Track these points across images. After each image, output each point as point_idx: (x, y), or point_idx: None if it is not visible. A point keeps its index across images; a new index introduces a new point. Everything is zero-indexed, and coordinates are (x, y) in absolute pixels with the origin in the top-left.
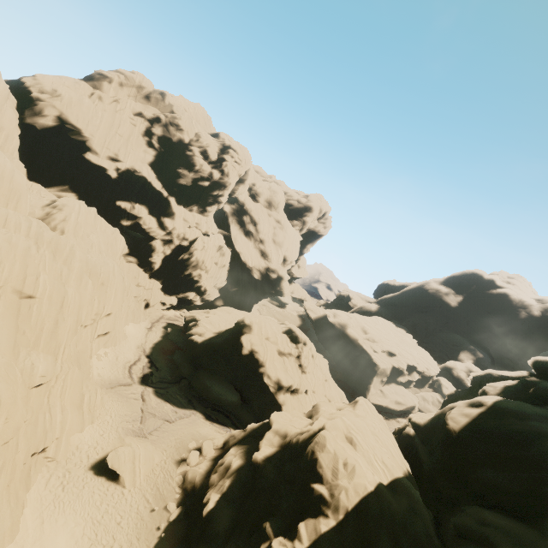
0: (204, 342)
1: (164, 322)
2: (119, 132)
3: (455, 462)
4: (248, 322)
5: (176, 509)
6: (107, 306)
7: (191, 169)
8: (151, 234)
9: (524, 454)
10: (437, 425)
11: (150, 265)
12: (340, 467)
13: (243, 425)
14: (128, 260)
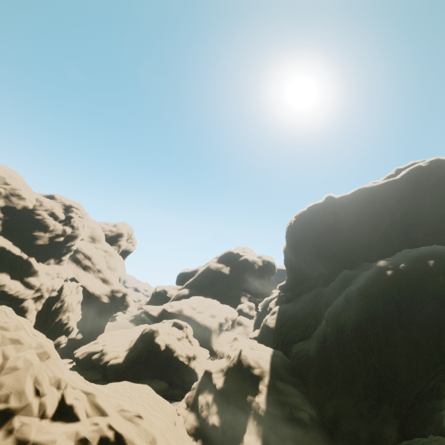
0: (124, 360)
1: None
2: None
3: (280, 338)
4: (156, 328)
5: (198, 442)
6: None
7: (46, 230)
8: (21, 296)
9: (296, 320)
10: (264, 331)
11: None
12: (258, 358)
13: (178, 397)
14: None
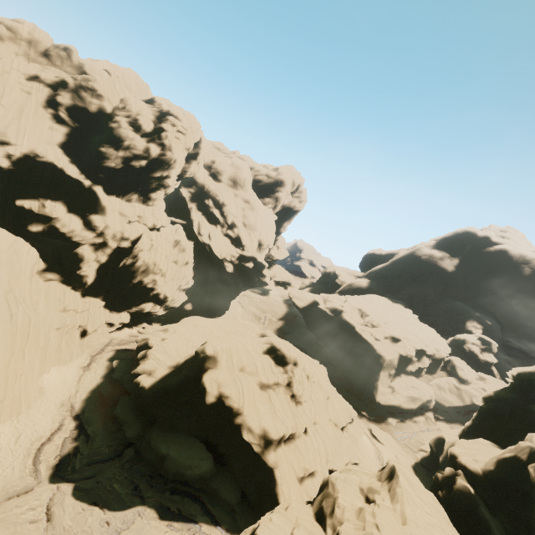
0: (153, 386)
1: (112, 350)
2: (3, 103)
3: None
4: (211, 352)
5: None
6: None
7: (118, 146)
8: (75, 238)
9: None
10: (511, 485)
11: (80, 279)
12: None
13: (221, 507)
14: (47, 278)
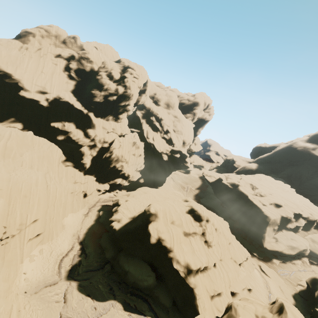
0: (120, 229)
1: (99, 205)
2: (44, 71)
3: None
4: (153, 211)
5: None
6: (30, 215)
7: (101, 89)
8: (79, 143)
9: None
10: None
11: (82, 165)
12: None
13: (160, 307)
14: (66, 165)
